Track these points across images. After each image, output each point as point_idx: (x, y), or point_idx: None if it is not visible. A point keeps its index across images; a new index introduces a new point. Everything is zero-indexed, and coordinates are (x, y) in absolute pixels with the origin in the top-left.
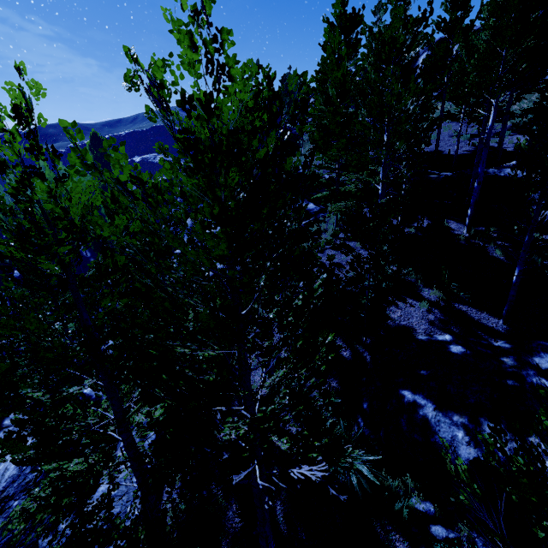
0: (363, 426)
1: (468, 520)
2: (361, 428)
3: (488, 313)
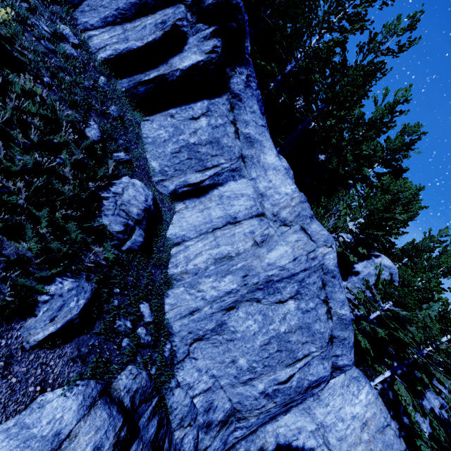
0: None
1: None
2: None
3: None
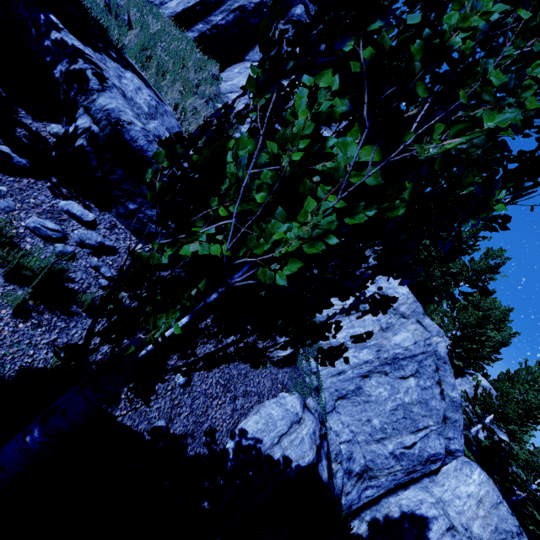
0: None
1: None
2: None
3: None
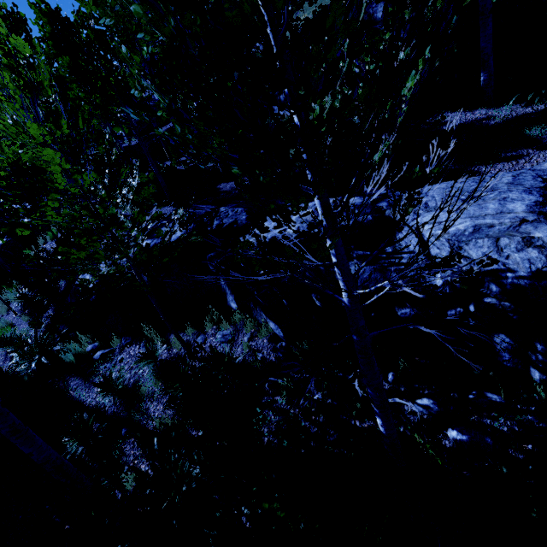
0: (45, 322)
1: (122, 334)
2: (44, 324)
3: (167, 206)
